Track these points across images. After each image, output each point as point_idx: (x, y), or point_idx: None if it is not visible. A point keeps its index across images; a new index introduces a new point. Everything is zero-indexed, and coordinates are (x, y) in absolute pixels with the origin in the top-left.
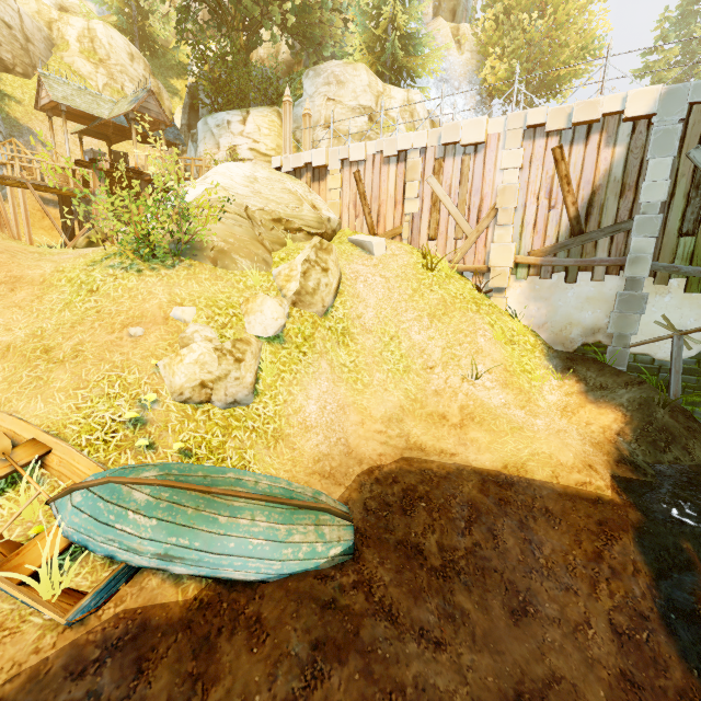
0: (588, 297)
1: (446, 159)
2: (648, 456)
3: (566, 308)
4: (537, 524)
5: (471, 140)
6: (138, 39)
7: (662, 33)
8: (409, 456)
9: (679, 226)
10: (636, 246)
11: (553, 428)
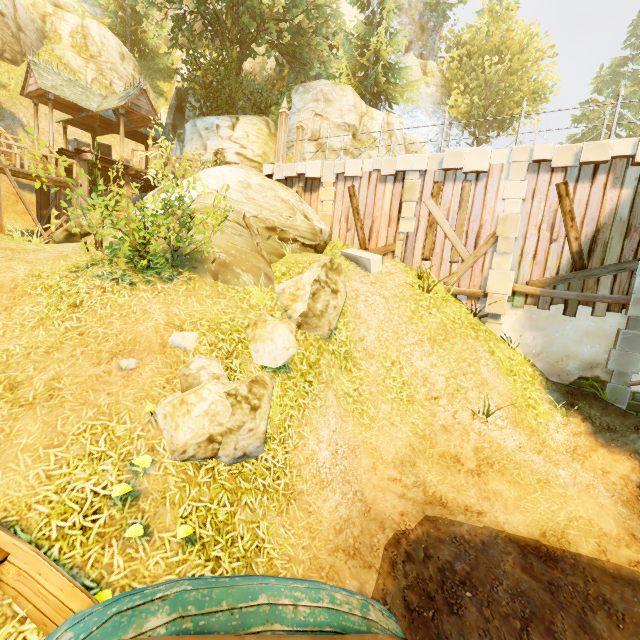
0: (587, 331)
1: (446, 183)
2: None
3: (564, 340)
4: (597, 619)
5: (474, 168)
6: (129, 42)
7: (596, 88)
8: (432, 514)
9: None
10: None
11: (581, 483)
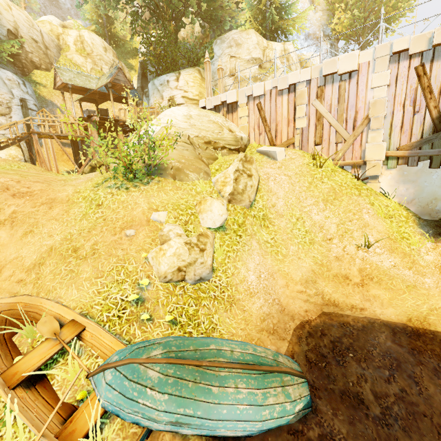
0: None
1: (326, 86)
2: None
3: (431, 187)
4: None
5: (346, 70)
6: (108, 38)
7: None
8: (327, 311)
9: None
10: None
11: None
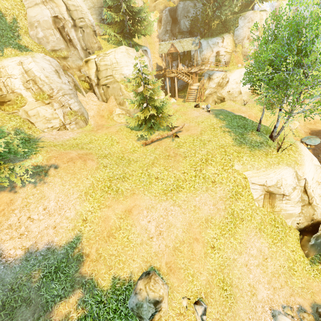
0: None
1: None
2: None
3: None
4: None
5: None
6: None
7: None
8: (311, 130)
9: None
10: None
11: None
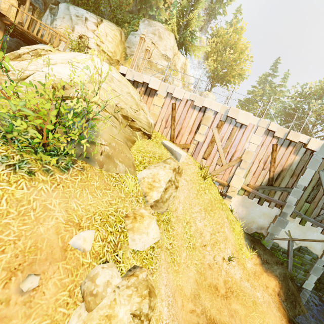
0: (264, 213)
1: (225, 123)
2: (292, 311)
3: (254, 214)
4: None
5: (242, 122)
6: None
7: (259, 82)
8: None
9: (306, 197)
10: (290, 200)
11: (266, 301)
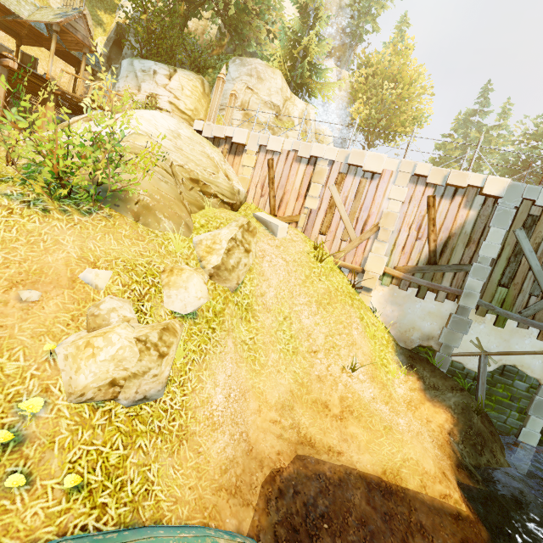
0: (430, 311)
1: (348, 175)
2: (472, 458)
3: (413, 315)
4: (415, 541)
5: (371, 169)
6: None
7: (454, 127)
8: (302, 453)
9: (499, 278)
10: (470, 284)
11: (413, 430)
